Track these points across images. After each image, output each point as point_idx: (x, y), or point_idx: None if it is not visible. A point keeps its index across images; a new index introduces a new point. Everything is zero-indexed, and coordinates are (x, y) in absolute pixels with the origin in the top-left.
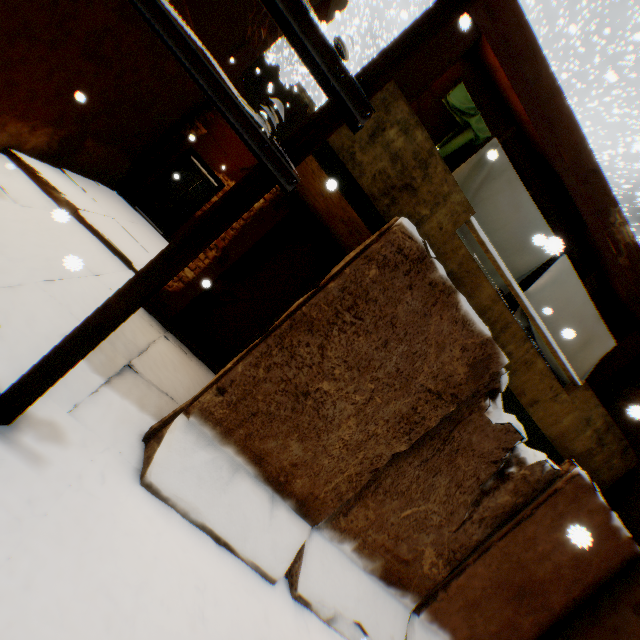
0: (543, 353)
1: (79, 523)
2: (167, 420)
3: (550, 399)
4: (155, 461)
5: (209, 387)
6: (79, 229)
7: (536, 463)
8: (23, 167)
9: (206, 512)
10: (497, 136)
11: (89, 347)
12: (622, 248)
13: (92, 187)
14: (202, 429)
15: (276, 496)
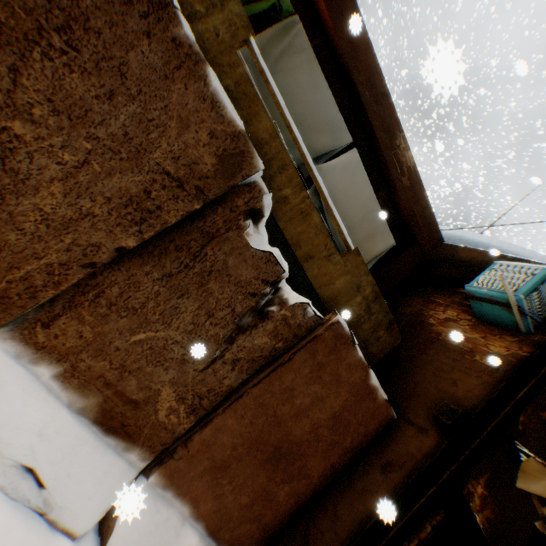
0: (334, 236)
1: None
2: None
3: (326, 258)
4: None
5: None
6: None
7: (299, 305)
8: None
9: None
10: (310, 41)
11: None
12: (406, 170)
13: None
14: None
15: None
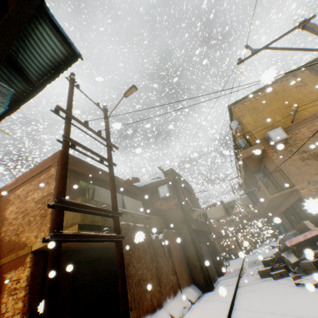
0: (138, 216)
1: None
2: None
3: (150, 224)
4: None
5: None
6: None
7: (162, 237)
8: None
9: None
10: (87, 181)
11: None
12: (124, 183)
13: None
14: None
15: (155, 312)
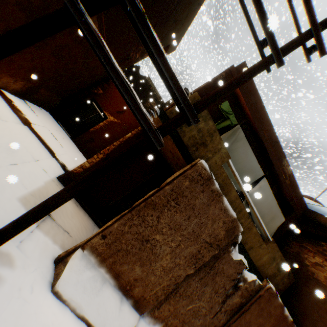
0: (254, 222)
1: (18, 320)
2: (70, 251)
3: (258, 246)
4: (62, 277)
5: (97, 234)
6: (30, 134)
7: (252, 280)
8: (5, 98)
9: (86, 308)
10: (239, 122)
11: (44, 215)
12: (287, 176)
13: (38, 110)
14: (90, 257)
15: (123, 297)
